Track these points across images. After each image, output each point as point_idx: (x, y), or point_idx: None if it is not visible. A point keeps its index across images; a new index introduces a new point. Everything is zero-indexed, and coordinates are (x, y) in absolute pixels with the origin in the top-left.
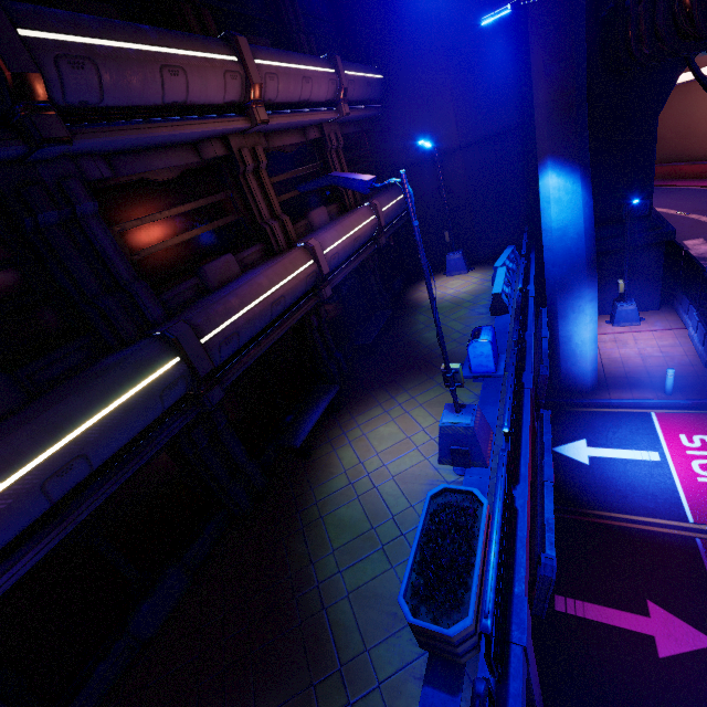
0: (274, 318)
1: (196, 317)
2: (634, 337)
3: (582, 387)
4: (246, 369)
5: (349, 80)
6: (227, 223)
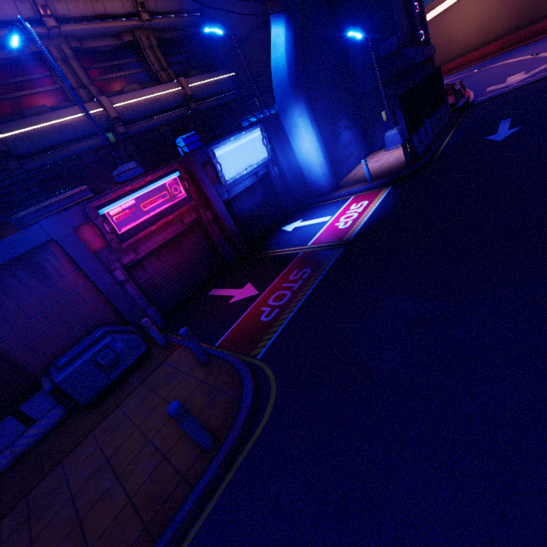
0: (70, 138)
1: None
2: (390, 154)
3: (322, 189)
4: (65, 171)
5: None
6: (49, 91)
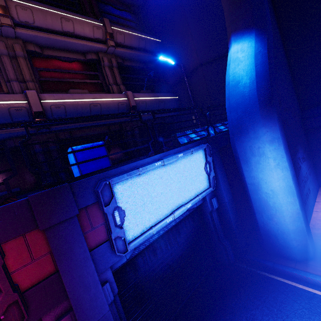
0: None
1: None
2: None
3: (288, 250)
4: None
5: (118, 31)
6: None
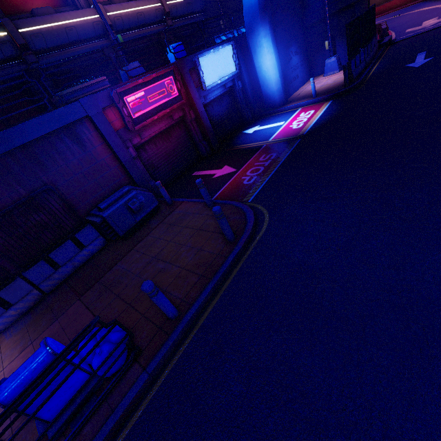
0: (73, 40)
1: (17, 21)
2: (329, 78)
3: (275, 103)
4: (69, 70)
5: None
6: None
